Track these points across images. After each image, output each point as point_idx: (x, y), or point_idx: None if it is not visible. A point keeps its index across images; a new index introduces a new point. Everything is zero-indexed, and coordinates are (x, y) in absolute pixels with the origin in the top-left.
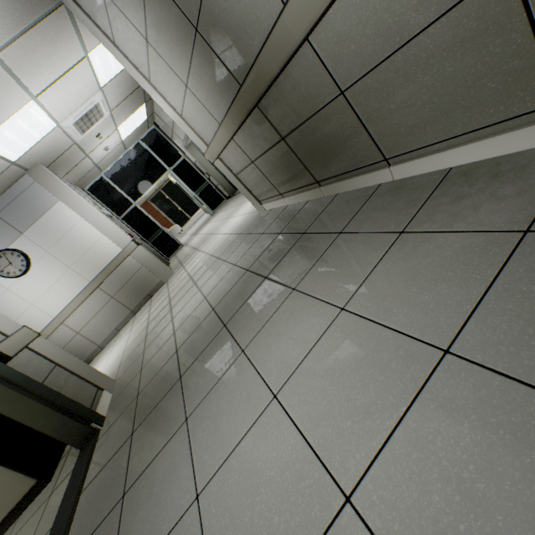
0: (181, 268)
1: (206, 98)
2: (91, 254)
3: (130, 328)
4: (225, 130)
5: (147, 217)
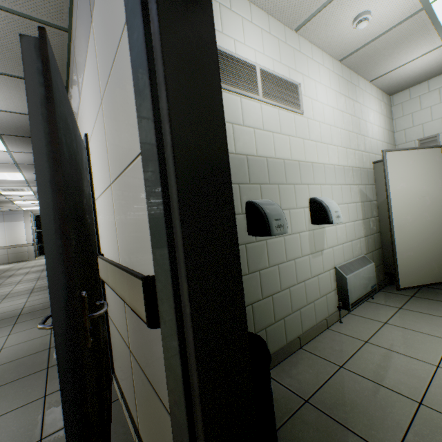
0: (39, 260)
1: None
2: (17, 239)
3: (6, 265)
4: None
5: None
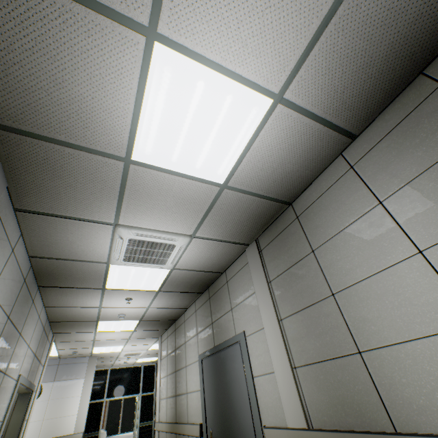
0: None
1: (169, 408)
2: (60, 420)
3: None
4: (166, 426)
5: (101, 414)
